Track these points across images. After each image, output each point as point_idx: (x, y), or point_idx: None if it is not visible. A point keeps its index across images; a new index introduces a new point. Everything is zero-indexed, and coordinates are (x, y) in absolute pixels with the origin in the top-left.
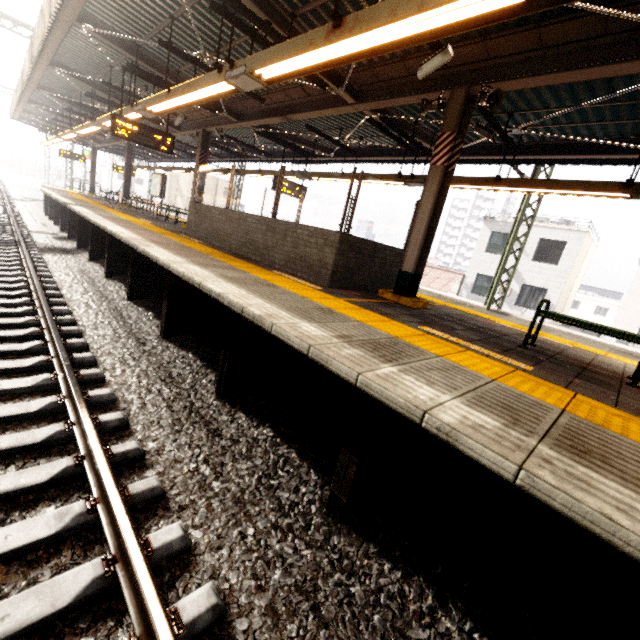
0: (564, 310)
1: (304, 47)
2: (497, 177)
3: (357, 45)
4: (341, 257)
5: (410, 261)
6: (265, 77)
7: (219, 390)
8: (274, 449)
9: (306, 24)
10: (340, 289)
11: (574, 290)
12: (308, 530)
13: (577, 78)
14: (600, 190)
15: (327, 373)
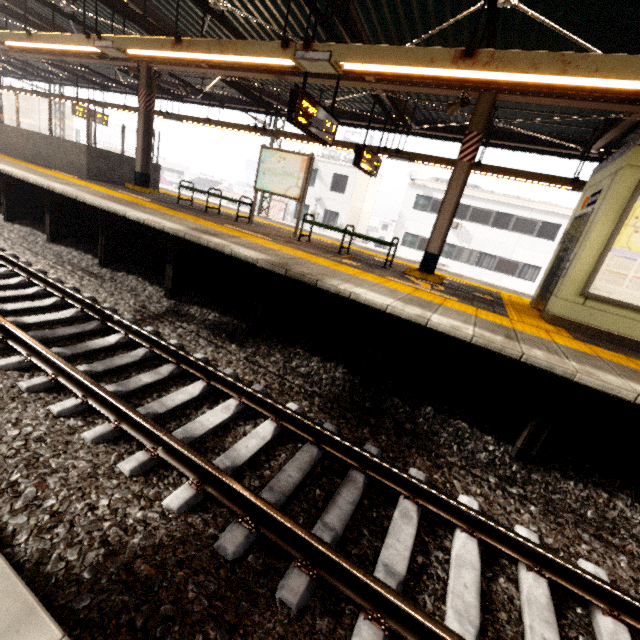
0: (359, 230)
1: (19, 40)
2: (207, 119)
3: (45, 46)
4: (92, 161)
5: (138, 165)
6: (7, 45)
7: (5, 217)
8: (31, 232)
9: (39, 5)
10: (97, 181)
11: (365, 215)
12: (36, 244)
13: (186, 70)
14: (247, 131)
15: (36, 189)
